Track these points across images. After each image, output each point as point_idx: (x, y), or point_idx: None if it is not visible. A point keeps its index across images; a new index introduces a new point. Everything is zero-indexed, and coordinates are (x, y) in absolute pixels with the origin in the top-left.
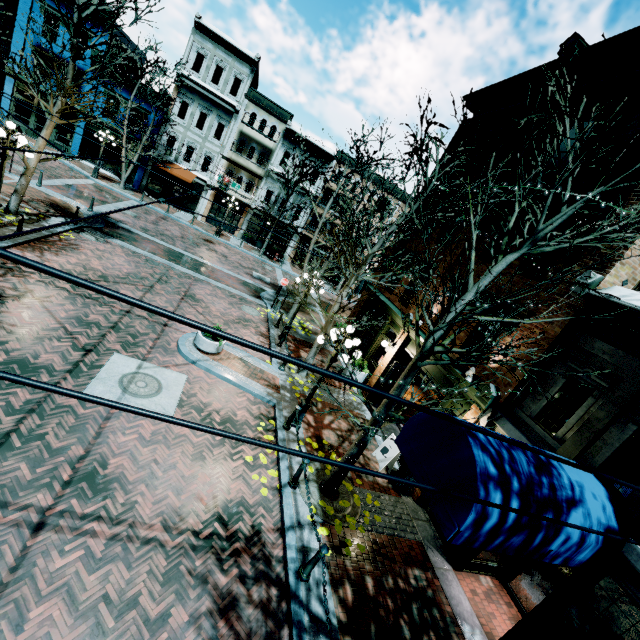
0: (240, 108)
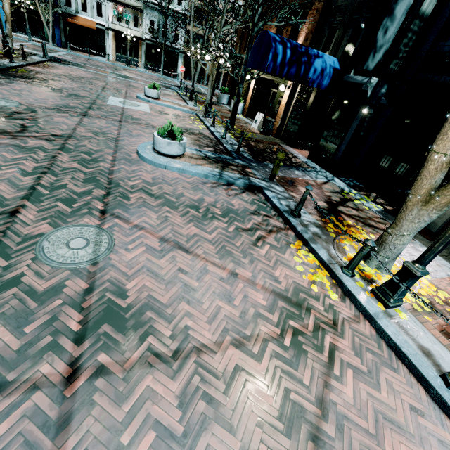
0: None
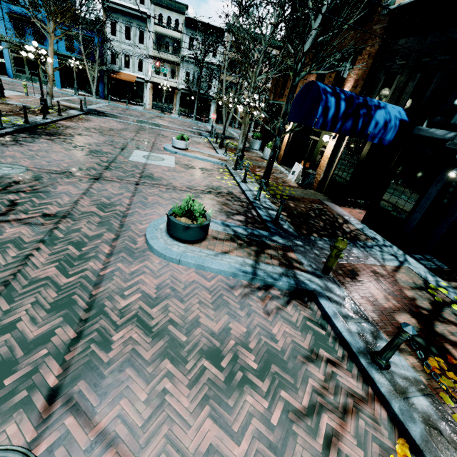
0: (150, 13)
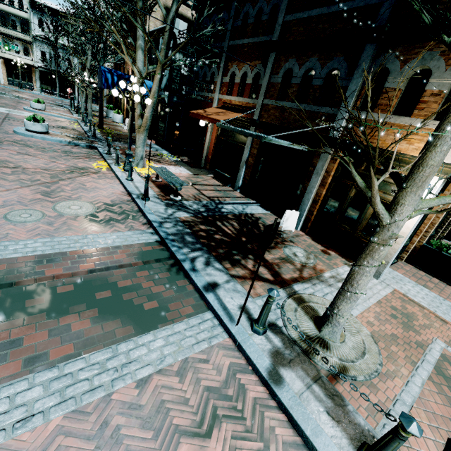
0: None
